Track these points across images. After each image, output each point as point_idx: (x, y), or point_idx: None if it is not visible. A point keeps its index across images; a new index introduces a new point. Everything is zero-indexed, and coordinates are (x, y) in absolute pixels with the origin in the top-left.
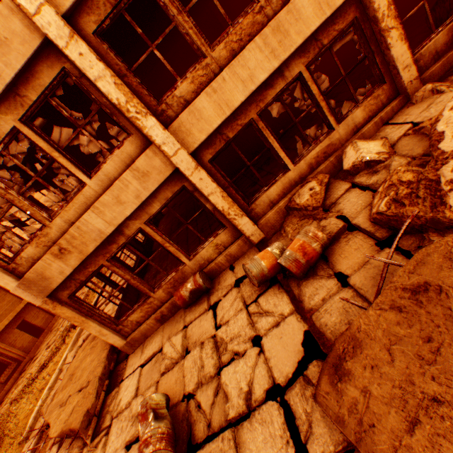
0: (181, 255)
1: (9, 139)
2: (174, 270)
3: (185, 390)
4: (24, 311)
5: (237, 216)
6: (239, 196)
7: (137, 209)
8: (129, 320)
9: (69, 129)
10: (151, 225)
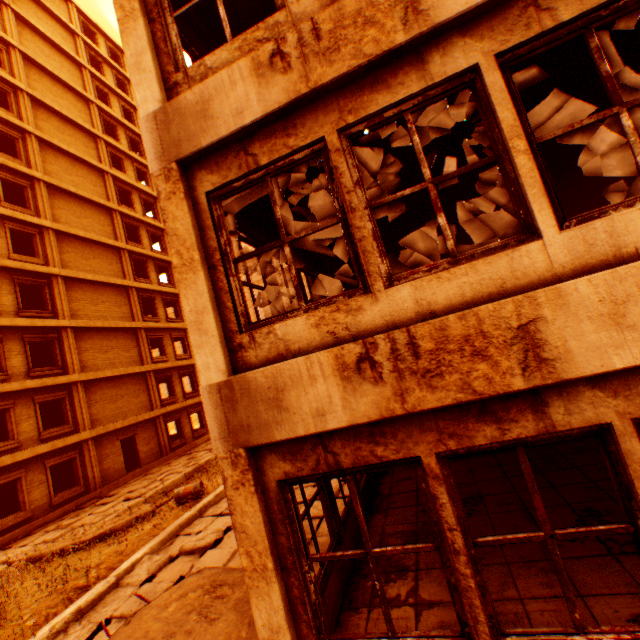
0: None
1: (439, 92)
2: (613, 629)
3: None
4: (142, 425)
5: None
6: None
7: (638, 367)
8: None
9: (399, 213)
10: None
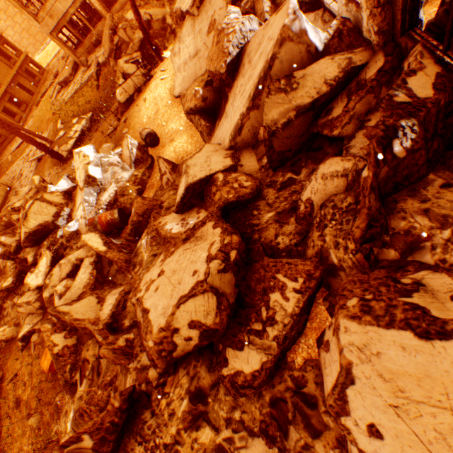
0: (91, 27)
1: None
2: (90, 34)
3: (92, 61)
4: (17, 78)
5: (106, 15)
6: (106, 7)
7: (73, 5)
8: (78, 52)
9: None
10: (78, 12)
